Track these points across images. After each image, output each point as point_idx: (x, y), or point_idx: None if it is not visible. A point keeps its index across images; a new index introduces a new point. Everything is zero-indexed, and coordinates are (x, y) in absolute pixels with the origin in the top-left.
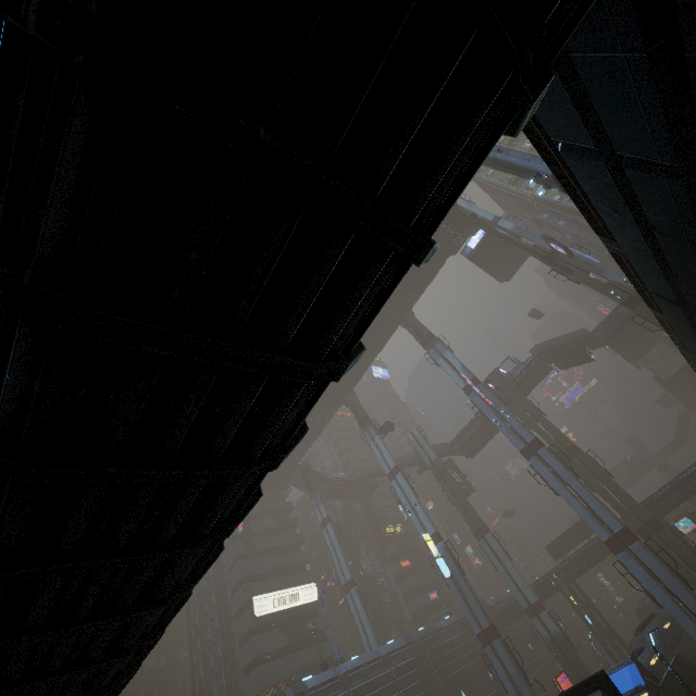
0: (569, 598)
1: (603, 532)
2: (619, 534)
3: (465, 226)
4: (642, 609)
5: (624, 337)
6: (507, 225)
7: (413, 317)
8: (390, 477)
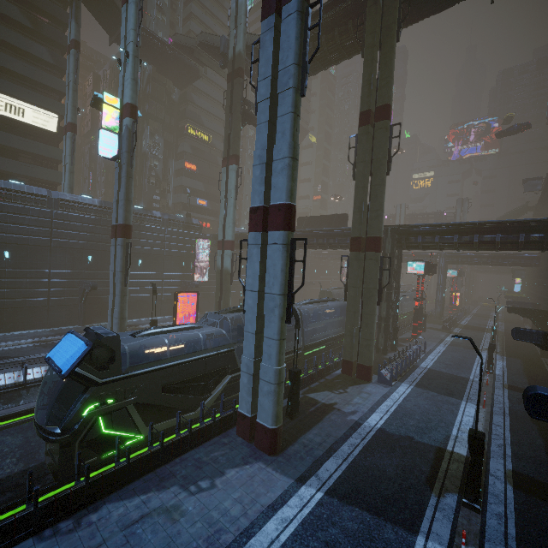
0: None
1: (259, 195)
2: (272, 209)
3: None
4: (326, 292)
5: None
6: None
7: None
8: None
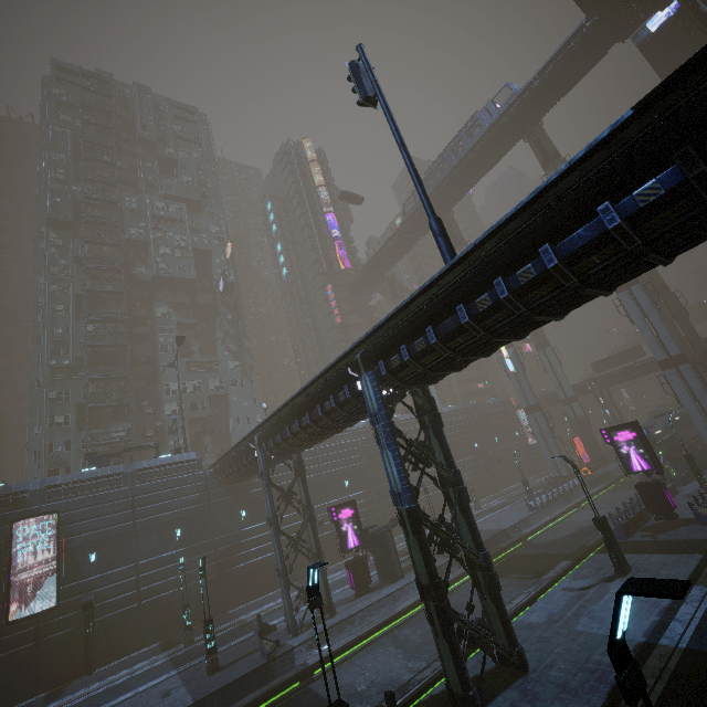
0: (598, 398)
1: (661, 355)
2: (674, 357)
3: None
4: (654, 413)
5: None
6: None
7: (541, 128)
8: None
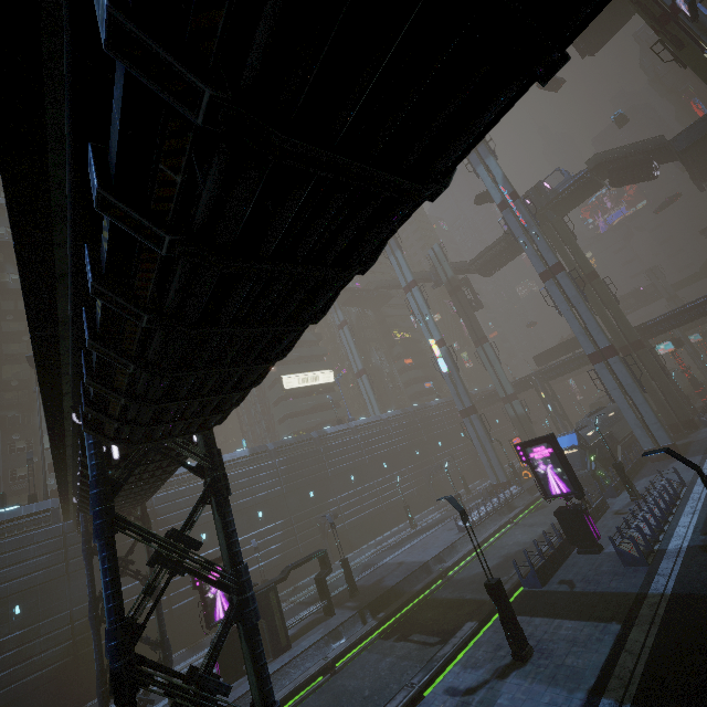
0: (540, 393)
1: (590, 347)
2: (603, 350)
3: None
4: (596, 404)
5: (705, 150)
6: None
7: None
8: (406, 291)
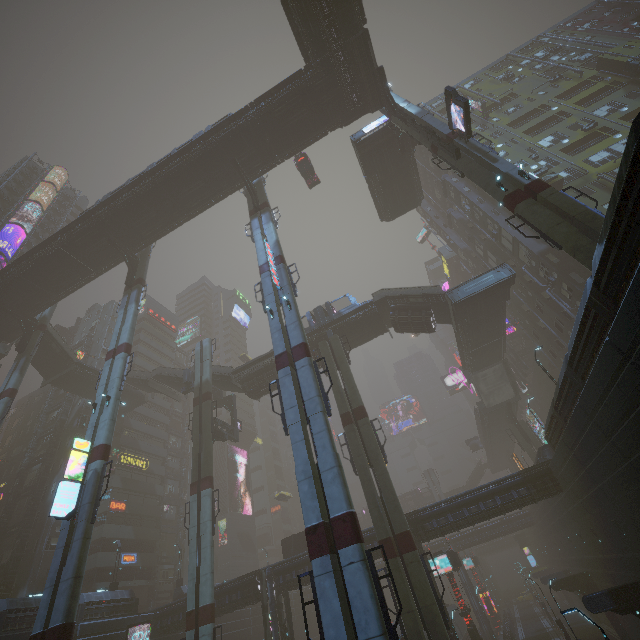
0: (266, 614)
1: (314, 511)
2: (336, 522)
3: (368, 86)
4: None
5: (473, 325)
6: (413, 108)
7: (262, 184)
8: (109, 356)
